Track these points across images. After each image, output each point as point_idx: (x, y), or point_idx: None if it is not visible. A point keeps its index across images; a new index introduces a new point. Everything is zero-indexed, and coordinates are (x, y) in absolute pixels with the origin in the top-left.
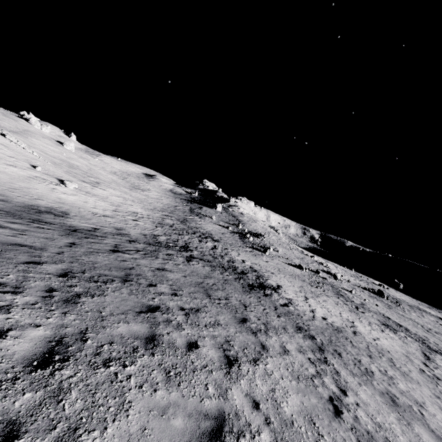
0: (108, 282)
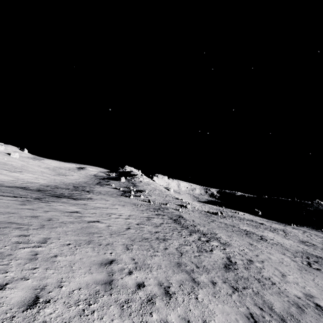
0: None
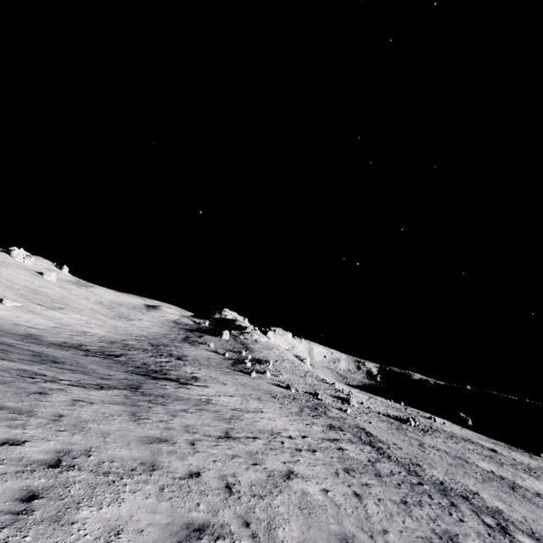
0: None
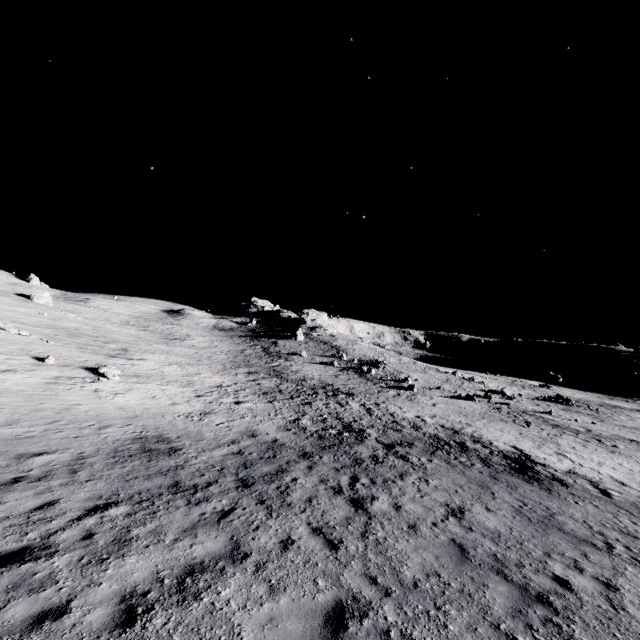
0: (567, 638)
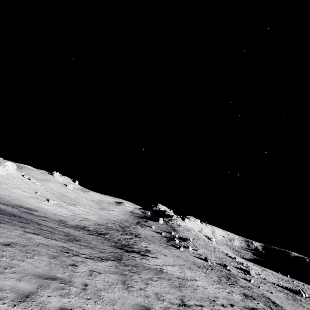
0: (16, 217)
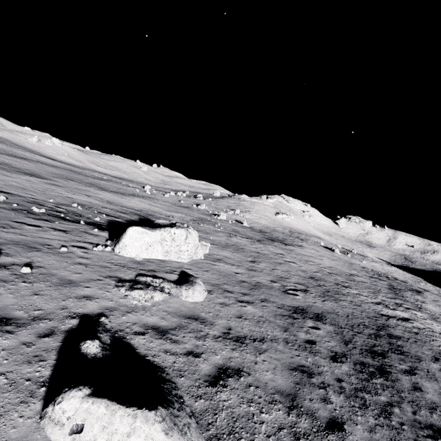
0: None
